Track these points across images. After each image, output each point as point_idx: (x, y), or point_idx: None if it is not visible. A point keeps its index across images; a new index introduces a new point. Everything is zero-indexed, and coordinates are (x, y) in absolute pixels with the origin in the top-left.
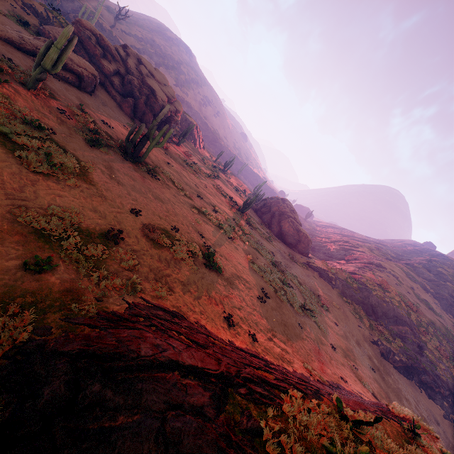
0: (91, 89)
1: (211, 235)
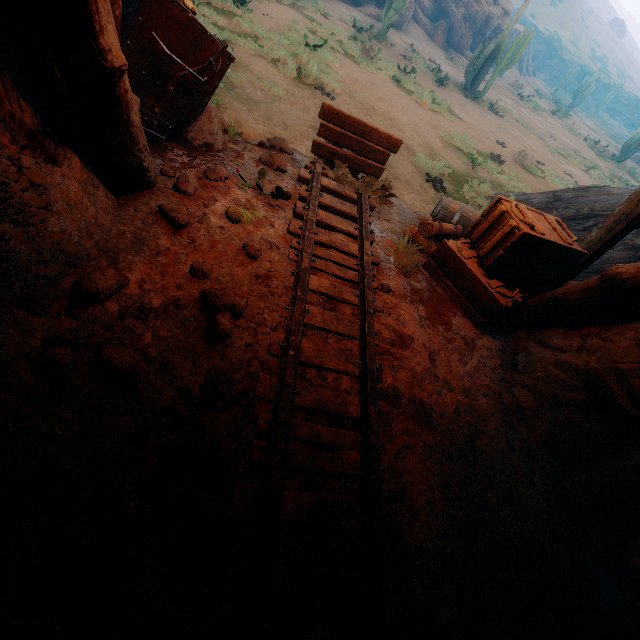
0: (406, 24)
1: (579, 178)
